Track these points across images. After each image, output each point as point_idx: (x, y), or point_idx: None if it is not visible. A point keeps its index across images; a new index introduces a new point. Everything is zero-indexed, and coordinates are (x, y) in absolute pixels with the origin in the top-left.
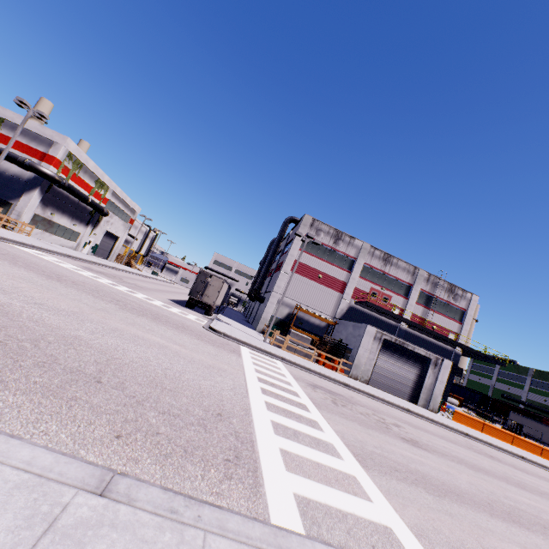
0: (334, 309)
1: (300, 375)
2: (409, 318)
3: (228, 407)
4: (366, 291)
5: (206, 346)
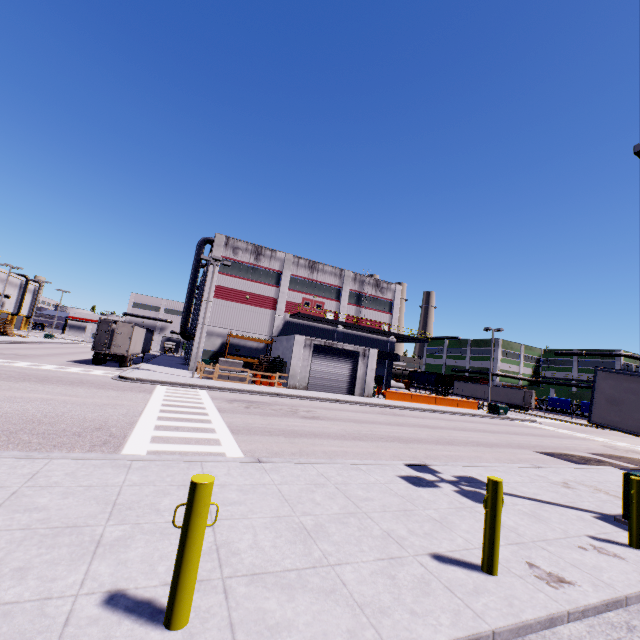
0: (269, 328)
1: (223, 396)
2: (344, 320)
3: (112, 424)
4: (299, 302)
5: (107, 392)
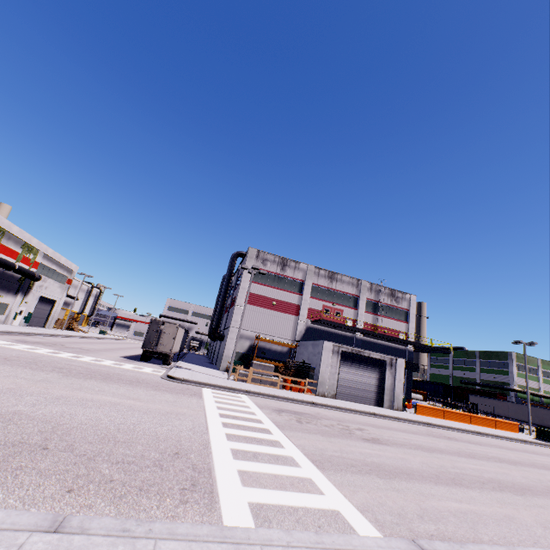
0: (293, 332)
1: (266, 403)
2: (362, 327)
3: (186, 445)
4: (319, 309)
5: (163, 395)
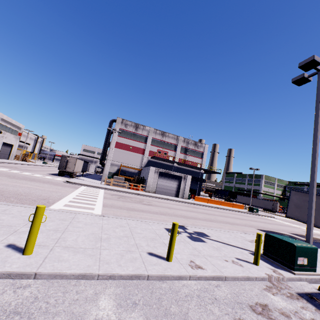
0: (140, 163)
1: (111, 192)
2: (178, 161)
3: (51, 198)
4: (155, 151)
5: (57, 187)
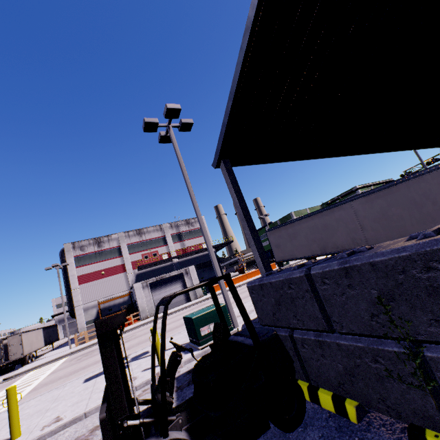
0: (127, 284)
1: (76, 355)
2: (176, 254)
3: None
4: (140, 258)
5: None
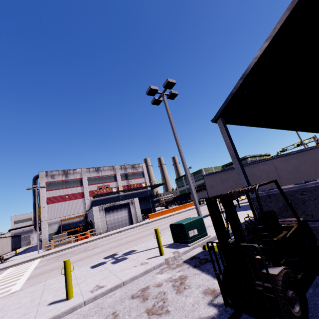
0: (84, 207)
1: (49, 257)
2: (122, 189)
3: None
4: (96, 189)
5: None
